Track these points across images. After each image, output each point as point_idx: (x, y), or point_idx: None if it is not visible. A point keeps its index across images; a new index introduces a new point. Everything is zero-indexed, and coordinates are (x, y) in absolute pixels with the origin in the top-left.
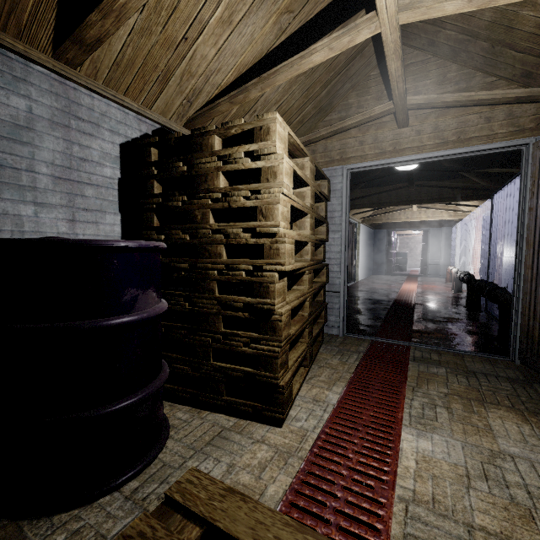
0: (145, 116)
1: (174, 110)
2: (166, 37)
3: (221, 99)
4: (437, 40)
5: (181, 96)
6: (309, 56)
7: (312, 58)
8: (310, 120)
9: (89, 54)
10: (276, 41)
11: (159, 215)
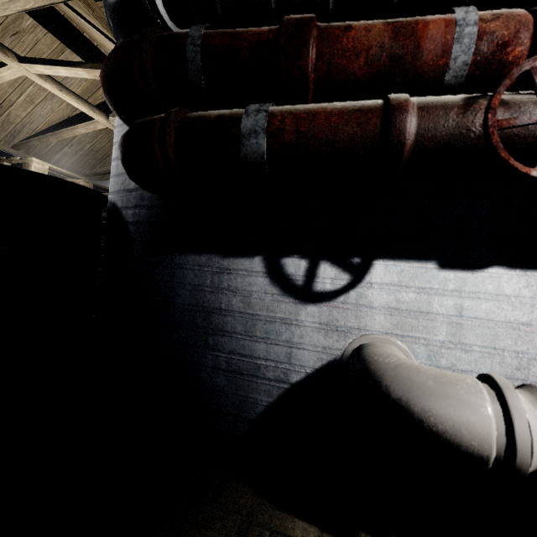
0: None
1: (1, 138)
2: None
3: (33, 138)
4: None
5: (5, 132)
6: (76, 129)
7: (78, 130)
8: None
9: None
10: (73, 113)
11: None
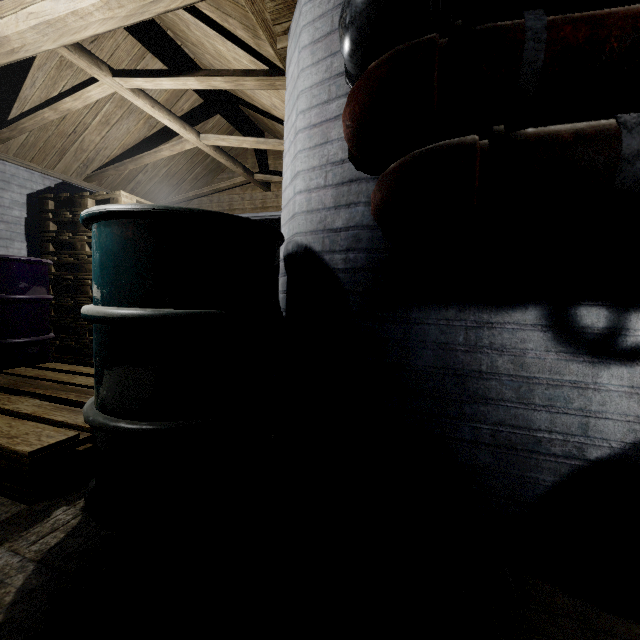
0: (48, 175)
1: (73, 170)
2: (60, 132)
3: (109, 167)
4: (278, 137)
5: (78, 162)
6: (159, 153)
7: (162, 153)
8: (205, 177)
9: (2, 143)
10: (150, 132)
11: (55, 244)
